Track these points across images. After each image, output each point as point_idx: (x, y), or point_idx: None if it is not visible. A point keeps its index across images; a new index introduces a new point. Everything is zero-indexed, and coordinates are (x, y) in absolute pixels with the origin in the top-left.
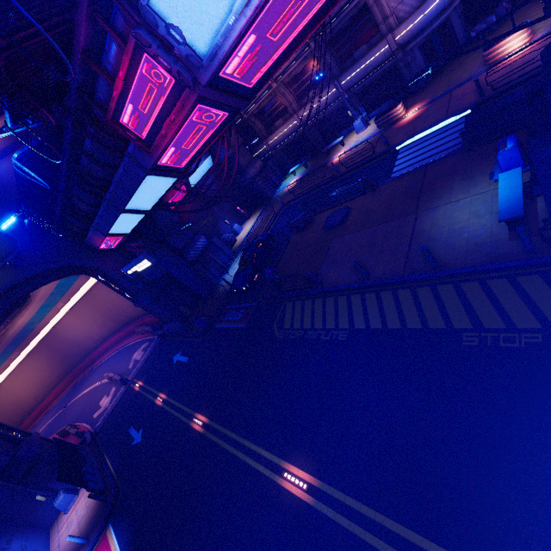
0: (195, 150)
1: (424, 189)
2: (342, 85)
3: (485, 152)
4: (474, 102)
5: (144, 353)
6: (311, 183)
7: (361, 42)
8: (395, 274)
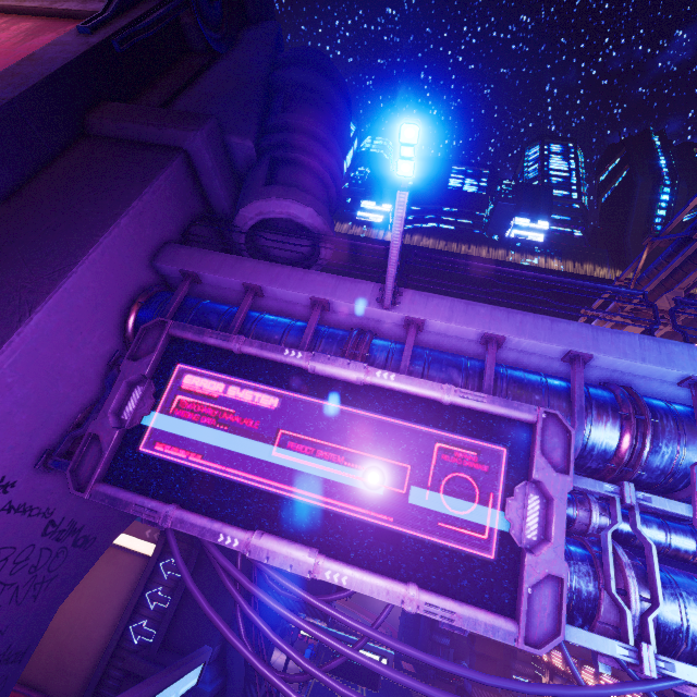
0: None
1: None
2: None
3: None
4: None
5: None
6: None
7: None
8: None
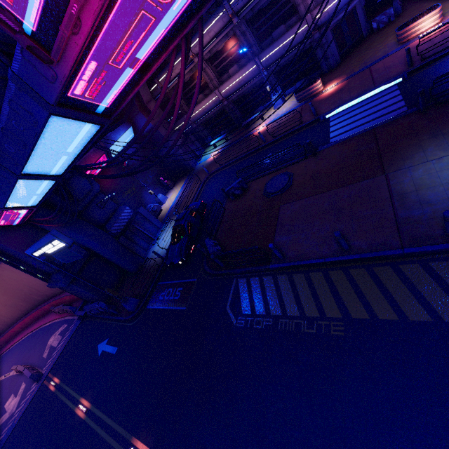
0: (130, 73)
1: (382, 150)
2: (262, 62)
3: (447, 110)
4: (403, 71)
5: (61, 338)
6: (237, 153)
7: (279, 22)
8: (389, 244)
